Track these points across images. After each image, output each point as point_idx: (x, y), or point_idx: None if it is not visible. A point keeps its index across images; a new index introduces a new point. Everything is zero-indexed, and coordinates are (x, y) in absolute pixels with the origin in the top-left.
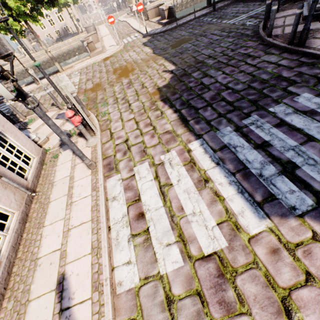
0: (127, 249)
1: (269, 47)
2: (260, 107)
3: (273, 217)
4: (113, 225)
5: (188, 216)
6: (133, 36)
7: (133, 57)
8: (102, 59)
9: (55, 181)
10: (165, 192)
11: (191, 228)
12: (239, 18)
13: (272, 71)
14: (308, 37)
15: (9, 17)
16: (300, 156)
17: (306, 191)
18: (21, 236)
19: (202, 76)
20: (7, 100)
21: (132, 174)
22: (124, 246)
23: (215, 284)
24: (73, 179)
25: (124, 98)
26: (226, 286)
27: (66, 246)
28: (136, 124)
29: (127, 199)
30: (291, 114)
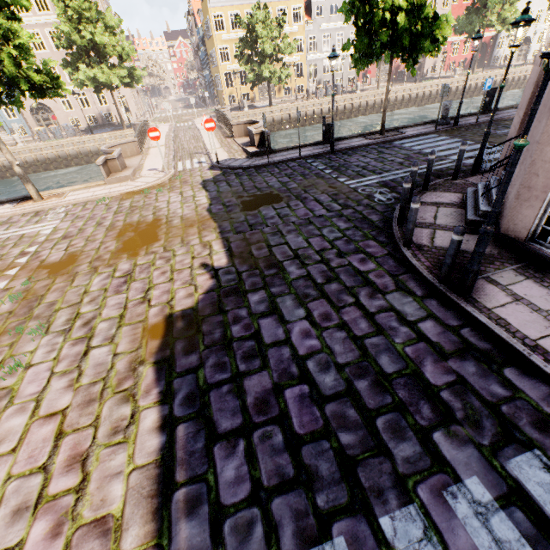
0: None
1: (405, 270)
2: (360, 496)
3: None
4: None
5: None
6: (197, 161)
7: (172, 208)
8: (122, 194)
9: None
10: None
11: None
12: (366, 180)
13: (403, 349)
14: None
15: None
16: None
17: None
18: None
19: (266, 309)
20: None
21: None
22: None
23: None
24: None
25: (89, 322)
26: None
27: None
28: (52, 444)
29: None
30: None
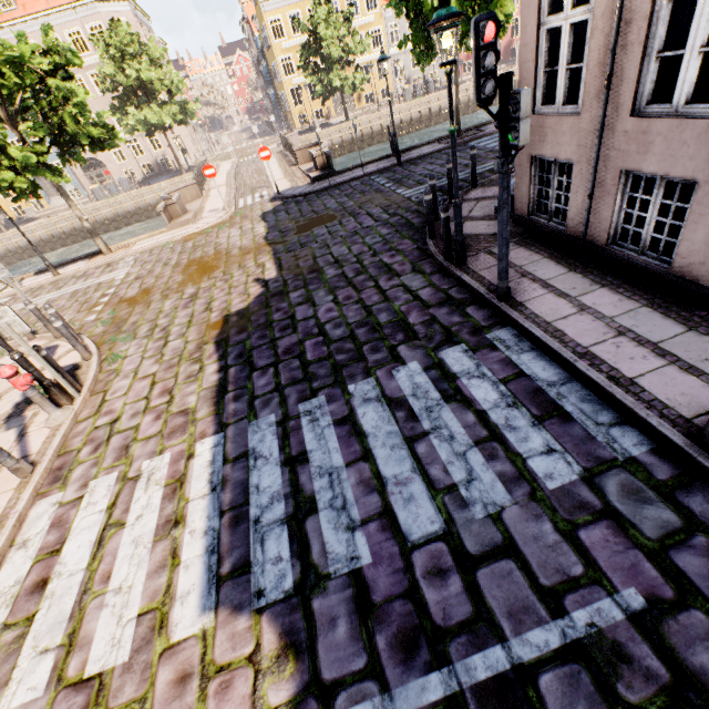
0: None
1: (425, 258)
2: (340, 379)
3: (223, 608)
4: None
5: (108, 594)
6: (258, 195)
7: (231, 241)
8: (185, 237)
9: None
10: (106, 539)
11: (98, 619)
12: (424, 187)
13: (399, 307)
14: (480, 249)
15: (9, 171)
16: (332, 489)
17: (298, 561)
18: None
19: (302, 300)
20: None
21: (81, 495)
22: None
23: None
24: None
25: (166, 328)
26: None
27: None
28: (150, 388)
29: (42, 547)
30: (371, 401)
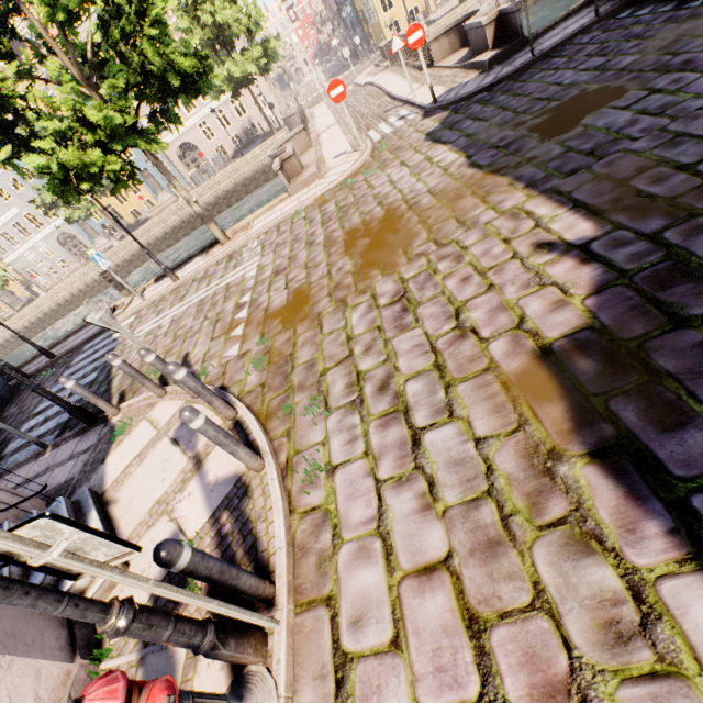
0: None
1: None
2: None
3: None
4: None
5: None
6: (395, 118)
7: (403, 187)
8: (317, 199)
9: None
10: None
11: None
12: None
13: None
14: None
15: (94, 148)
16: None
17: None
18: None
19: None
20: (66, 377)
21: None
22: None
23: None
24: None
25: (386, 385)
26: None
27: None
28: (471, 645)
29: None
30: None
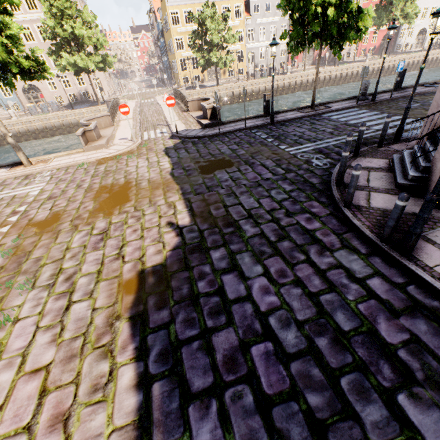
0: None
1: (347, 229)
2: None
3: None
4: None
5: None
6: (159, 131)
7: (140, 172)
8: (98, 159)
9: None
10: None
11: None
12: (303, 147)
13: (356, 306)
14: None
15: None
16: None
17: None
18: None
19: (227, 265)
20: None
21: None
22: None
23: None
24: None
25: (71, 277)
26: None
27: None
28: (36, 402)
29: None
30: None
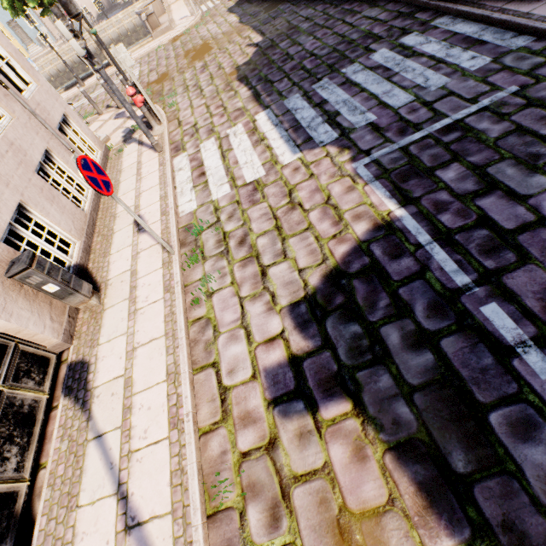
0: (190, 195)
1: None
2: (334, 70)
3: (305, 151)
4: (179, 185)
5: (241, 166)
6: None
7: (213, 32)
8: (170, 40)
9: (123, 169)
10: (226, 155)
11: (242, 171)
12: None
13: (365, 28)
14: None
15: None
16: (347, 106)
17: (337, 130)
18: (98, 206)
19: (290, 45)
20: None
21: (198, 150)
22: (187, 194)
23: (250, 195)
24: (141, 163)
25: (196, 85)
26: (257, 194)
27: (139, 202)
28: (206, 109)
29: (192, 167)
30: (359, 72)
